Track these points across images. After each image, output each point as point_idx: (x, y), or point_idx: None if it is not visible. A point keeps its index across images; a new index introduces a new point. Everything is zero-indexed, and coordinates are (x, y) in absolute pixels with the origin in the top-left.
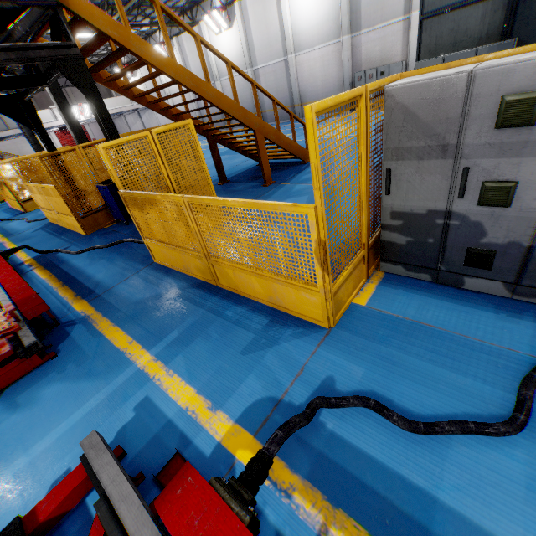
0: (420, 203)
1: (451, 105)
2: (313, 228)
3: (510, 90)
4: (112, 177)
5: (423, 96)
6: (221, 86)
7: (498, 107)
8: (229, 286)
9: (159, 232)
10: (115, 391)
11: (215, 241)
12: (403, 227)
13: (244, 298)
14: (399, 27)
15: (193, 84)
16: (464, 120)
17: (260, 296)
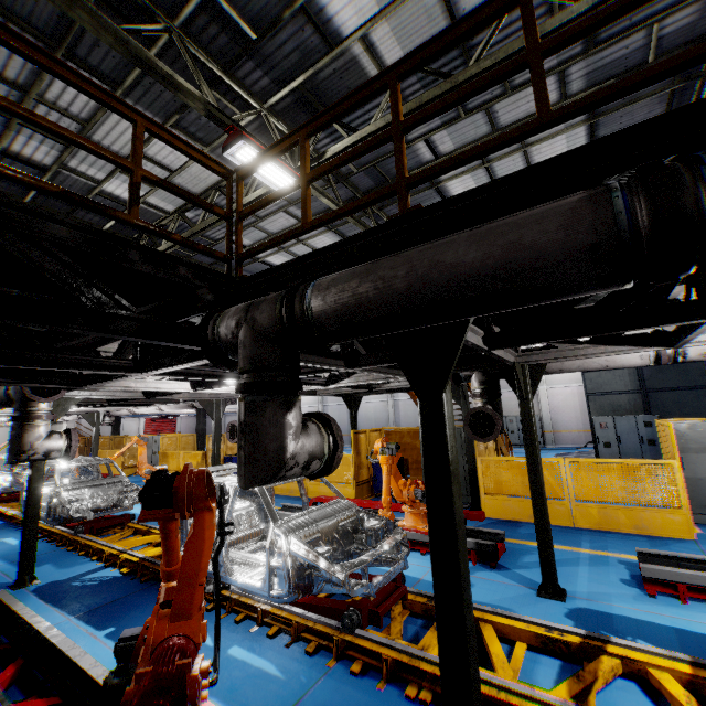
0: (702, 475)
1: (703, 432)
2: (676, 470)
3: None
4: (476, 447)
5: (688, 428)
6: None
7: None
8: (588, 524)
9: (512, 486)
10: (591, 559)
11: (585, 487)
12: (696, 489)
13: (609, 531)
14: None
15: None
16: None
17: (624, 527)
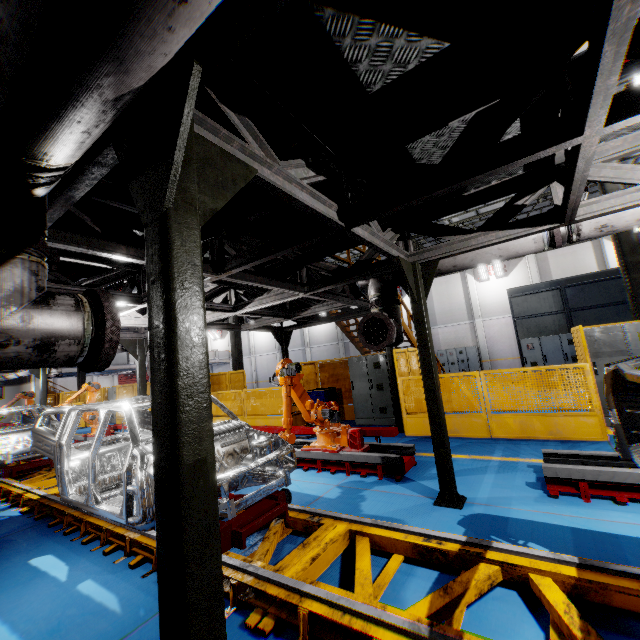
0: None
1: (617, 335)
2: (588, 373)
3: (639, 330)
4: (396, 369)
5: (602, 332)
6: (310, 351)
7: (638, 336)
8: (505, 434)
9: None
10: (500, 466)
11: (501, 398)
12: None
13: (525, 439)
14: (466, 326)
15: (407, 332)
16: (624, 341)
17: (539, 433)
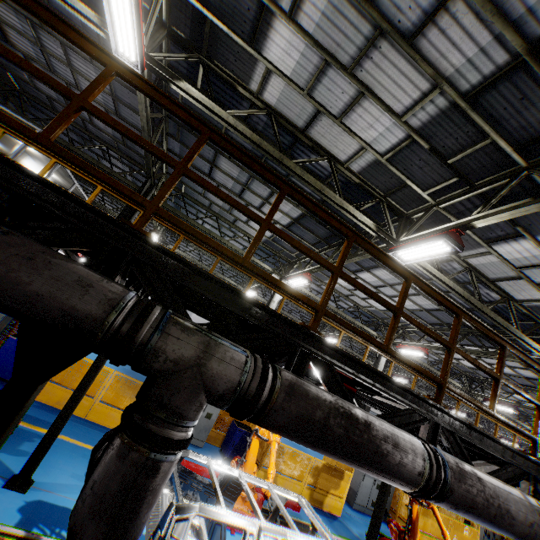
0: None
1: None
2: None
3: None
4: None
5: None
6: None
7: None
8: None
9: None
10: None
11: None
12: None
13: None
14: None
15: None
16: None
17: None
